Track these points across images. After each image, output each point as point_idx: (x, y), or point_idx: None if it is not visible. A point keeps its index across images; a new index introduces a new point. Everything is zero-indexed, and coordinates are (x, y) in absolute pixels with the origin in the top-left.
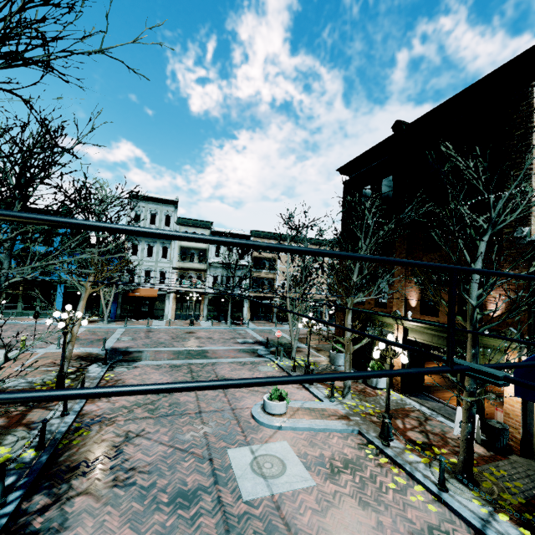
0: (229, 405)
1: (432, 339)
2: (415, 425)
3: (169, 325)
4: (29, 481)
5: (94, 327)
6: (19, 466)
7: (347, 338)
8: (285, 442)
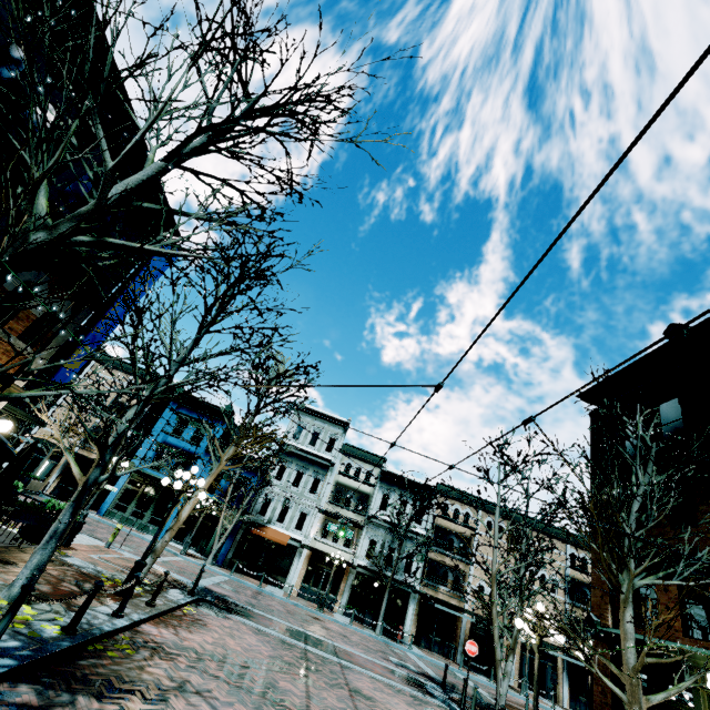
0: None
1: None
2: None
3: (288, 596)
4: (31, 657)
5: (194, 561)
6: (32, 634)
7: (628, 665)
8: None
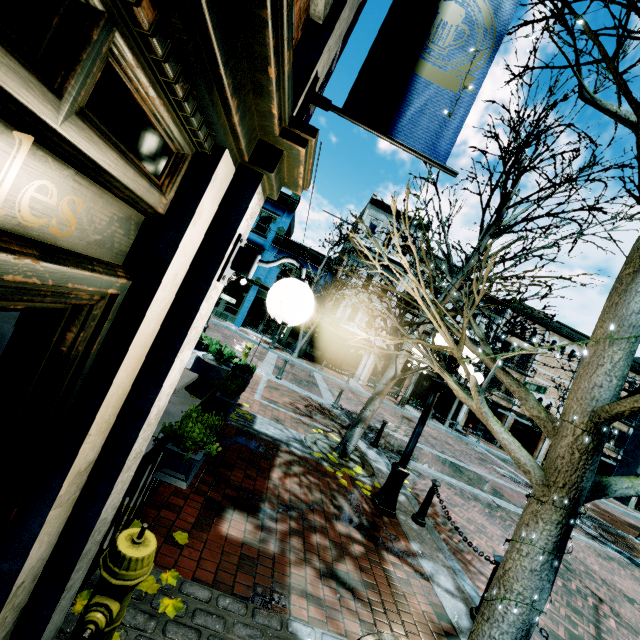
0: None
1: None
2: None
3: None
4: None
5: (286, 357)
6: None
7: None
8: None
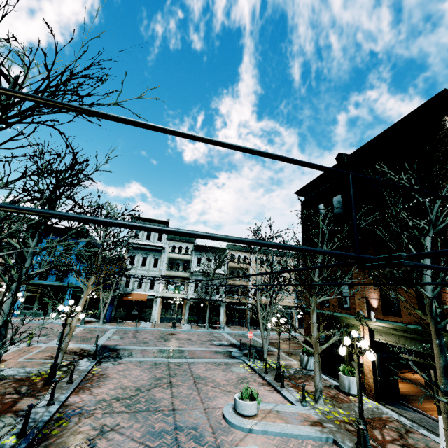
0: (201, 404)
1: (399, 340)
2: (396, 437)
3: (154, 327)
4: None
5: (91, 326)
6: None
7: (314, 337)
8: (256, 447)
